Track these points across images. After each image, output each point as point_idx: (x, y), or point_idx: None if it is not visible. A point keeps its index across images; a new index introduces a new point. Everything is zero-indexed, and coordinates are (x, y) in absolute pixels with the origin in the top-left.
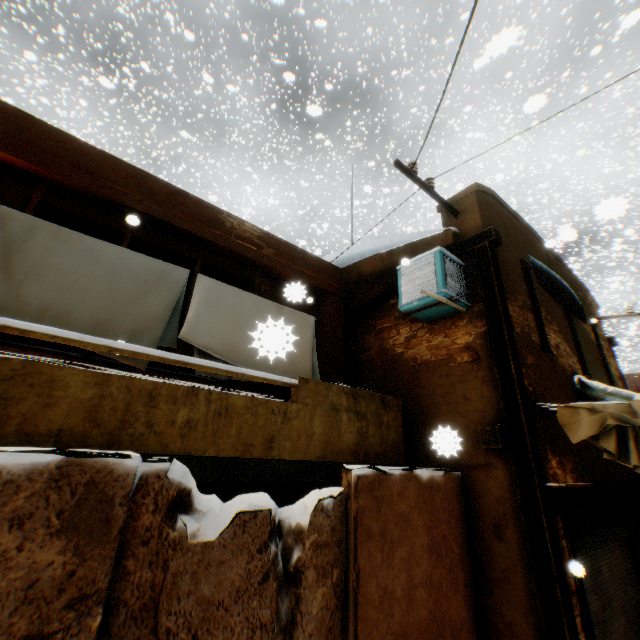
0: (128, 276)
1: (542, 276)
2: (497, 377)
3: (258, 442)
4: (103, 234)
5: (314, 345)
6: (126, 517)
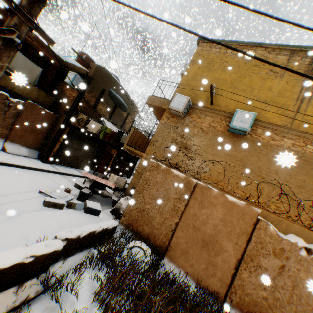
0: None
1: (111, 94)
2: (73, 104)
3: (11, 86)
4: None
5: (39, 76)
6: None
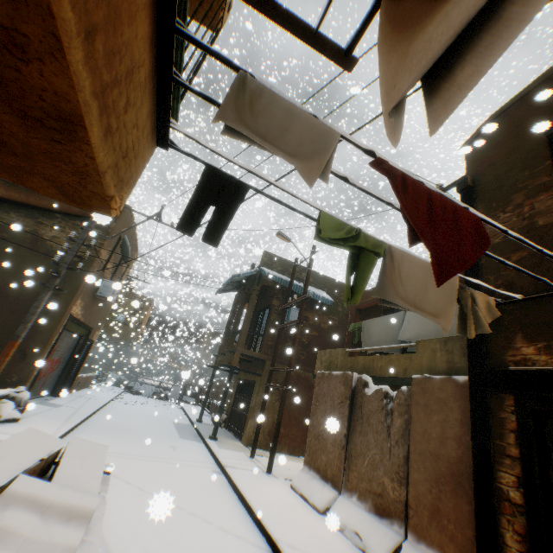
0: (388, 324)
1: None
2: None
3: (401, 371)
4: (398, 309)
5: None
6: (356, 386)
